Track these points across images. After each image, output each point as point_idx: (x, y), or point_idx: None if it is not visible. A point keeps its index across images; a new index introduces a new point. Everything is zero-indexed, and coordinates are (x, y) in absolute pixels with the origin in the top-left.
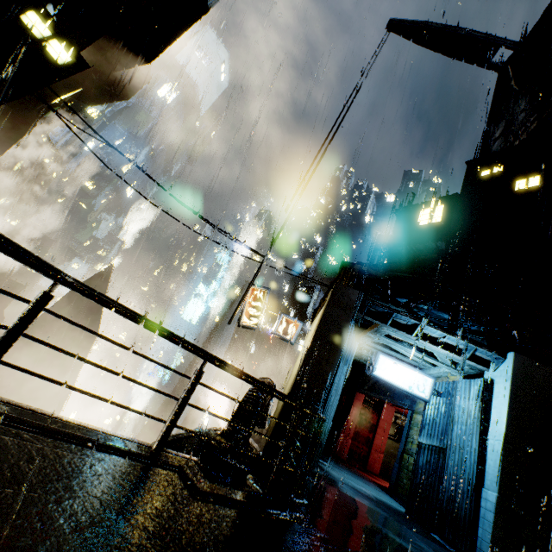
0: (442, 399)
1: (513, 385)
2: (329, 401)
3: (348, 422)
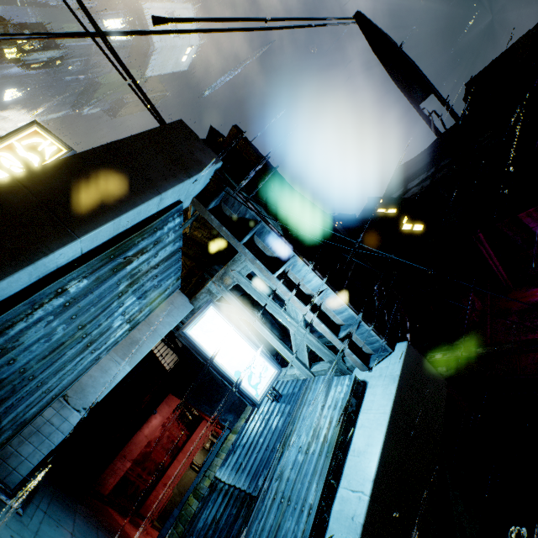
0: (279, 406)
1: (400, 392)
2: (16, 327)
3: (139, 434)
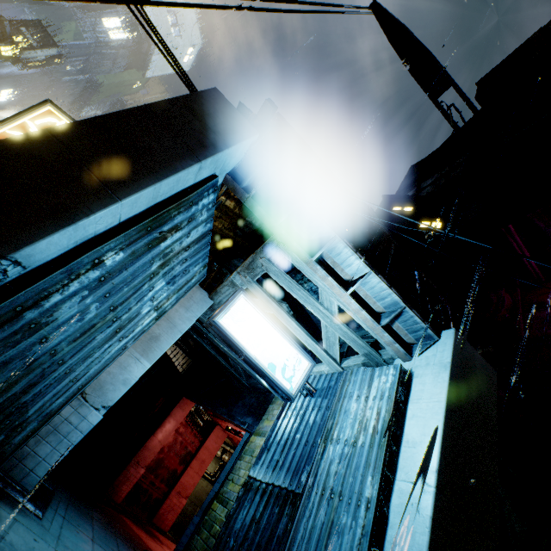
0: (314, 401)
1: (453, 379)
2: (52, 298)
3: (152, 439)
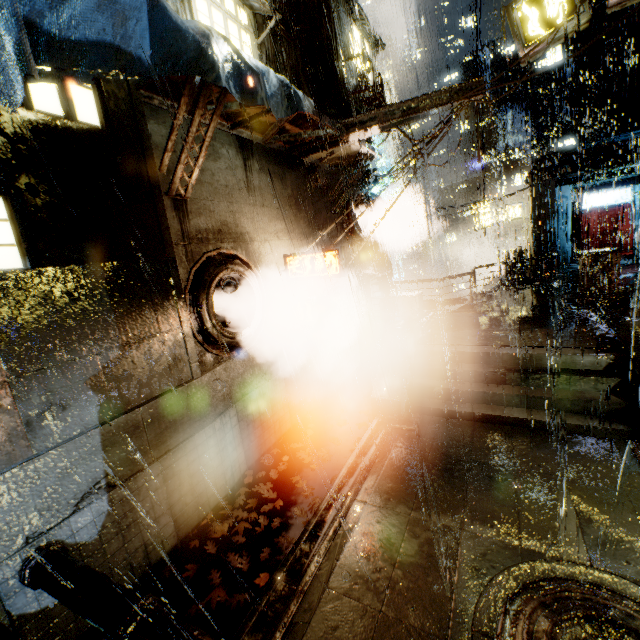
0: None
1: None
2: (559, 241)
3: (590, 230)
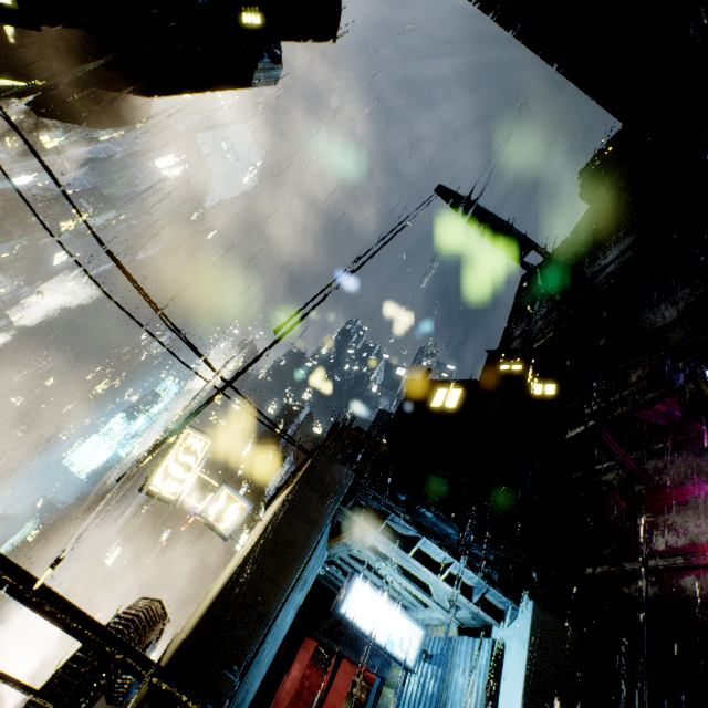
0: (431, 668)
1: (531, 656)
2: (256, 662)
3: (281, 691)
